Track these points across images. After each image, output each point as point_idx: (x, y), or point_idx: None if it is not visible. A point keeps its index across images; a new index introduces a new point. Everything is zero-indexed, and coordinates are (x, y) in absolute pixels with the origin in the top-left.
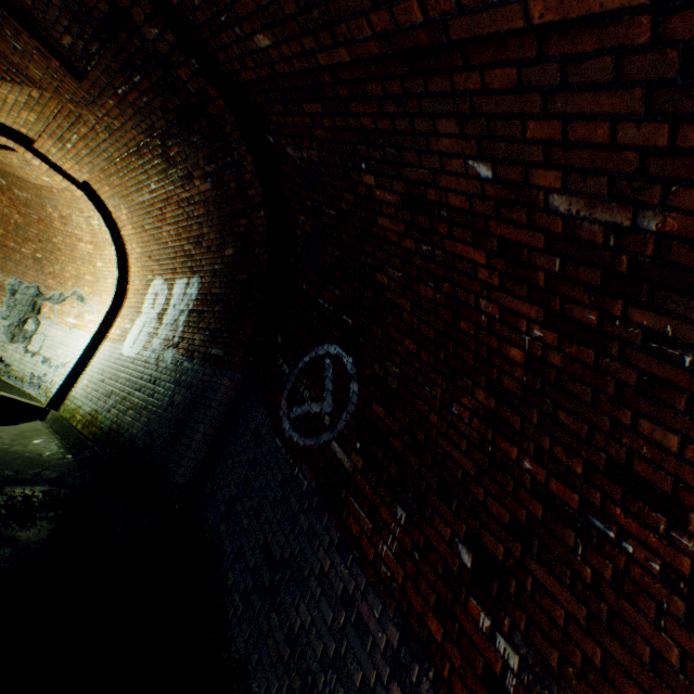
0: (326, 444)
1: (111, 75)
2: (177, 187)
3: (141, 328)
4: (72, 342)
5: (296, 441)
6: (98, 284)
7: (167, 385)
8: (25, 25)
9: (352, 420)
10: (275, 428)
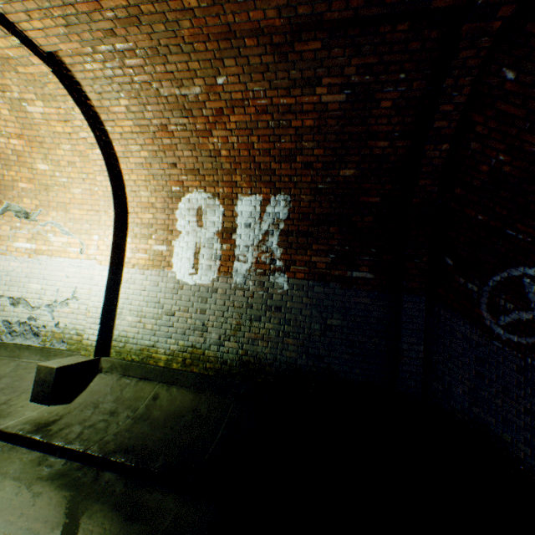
0: None
1: None
2: (274, 89)
3: (193, 250)
4: (49, 273)
5: (517, 341)
6: (47, 194)
7: (304, 311)
8: None
9: None
10: (487, 334)
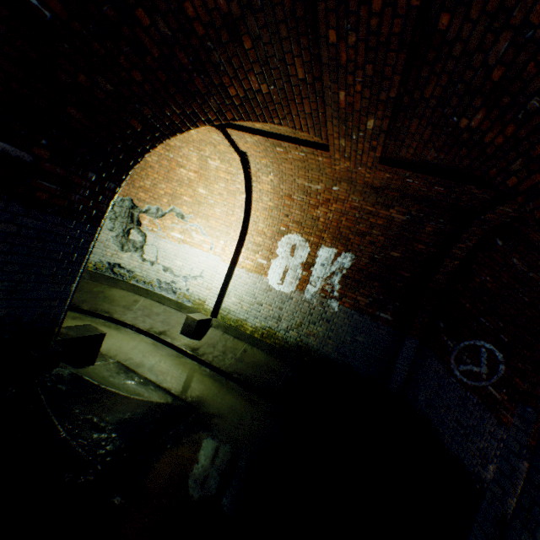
0: (485, 386)
1: (418, 178)
2: (365, 202)
3: (283, 269)
4: (189, 257)
5: (465, 381)
6: (199, 207)
7: (343, 327)
8: (385, 139)
9: (500, 380)
10: (449, 373)
